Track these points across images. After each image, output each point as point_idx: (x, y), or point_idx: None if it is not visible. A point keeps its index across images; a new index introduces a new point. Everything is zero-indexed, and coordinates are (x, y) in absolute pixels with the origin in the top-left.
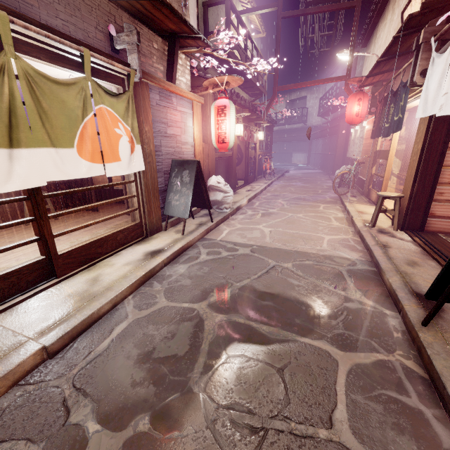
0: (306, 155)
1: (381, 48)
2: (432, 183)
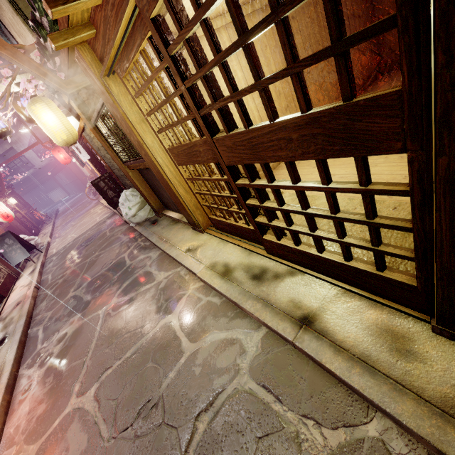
0: (61, 190)
1: None
2: None
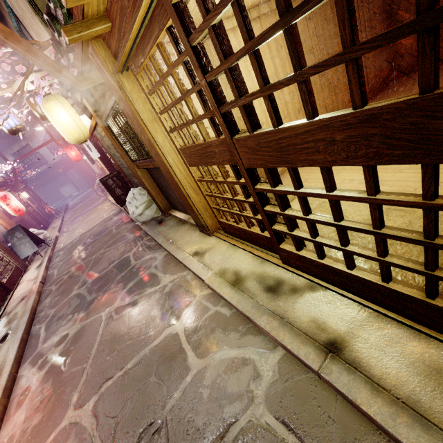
0: (71, 185)
1: None
2: None
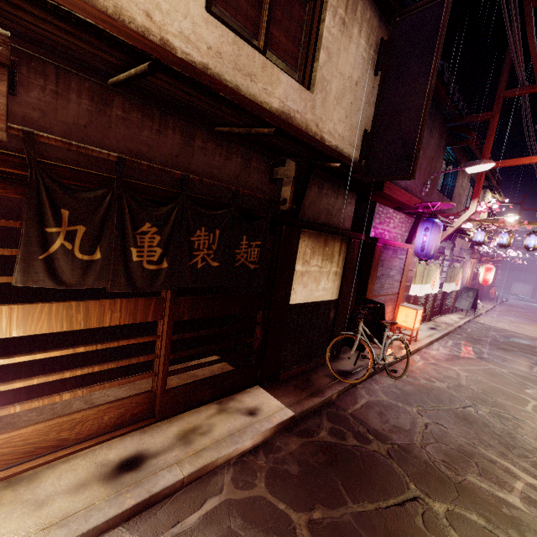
0: (530, 288)
1: None
2: None
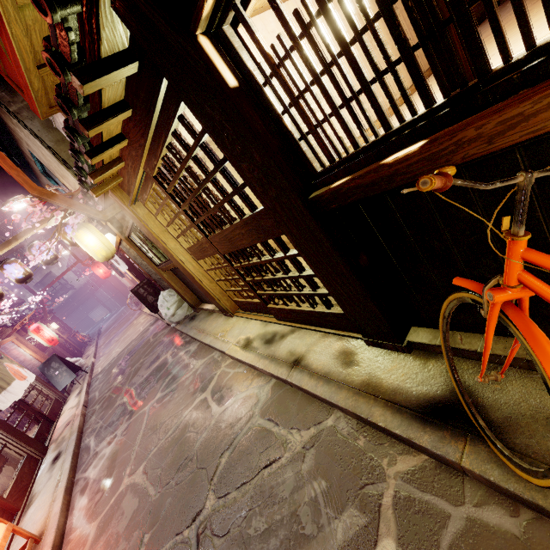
0: (102, 307)
1: None
2: None
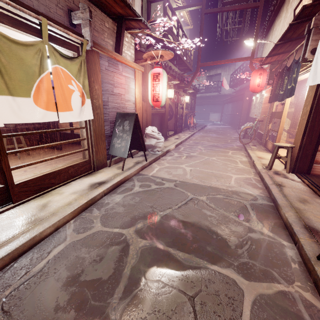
0: (219, 115)
1: (277, 37)
2: (318, 137)
